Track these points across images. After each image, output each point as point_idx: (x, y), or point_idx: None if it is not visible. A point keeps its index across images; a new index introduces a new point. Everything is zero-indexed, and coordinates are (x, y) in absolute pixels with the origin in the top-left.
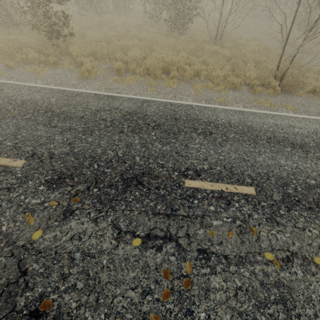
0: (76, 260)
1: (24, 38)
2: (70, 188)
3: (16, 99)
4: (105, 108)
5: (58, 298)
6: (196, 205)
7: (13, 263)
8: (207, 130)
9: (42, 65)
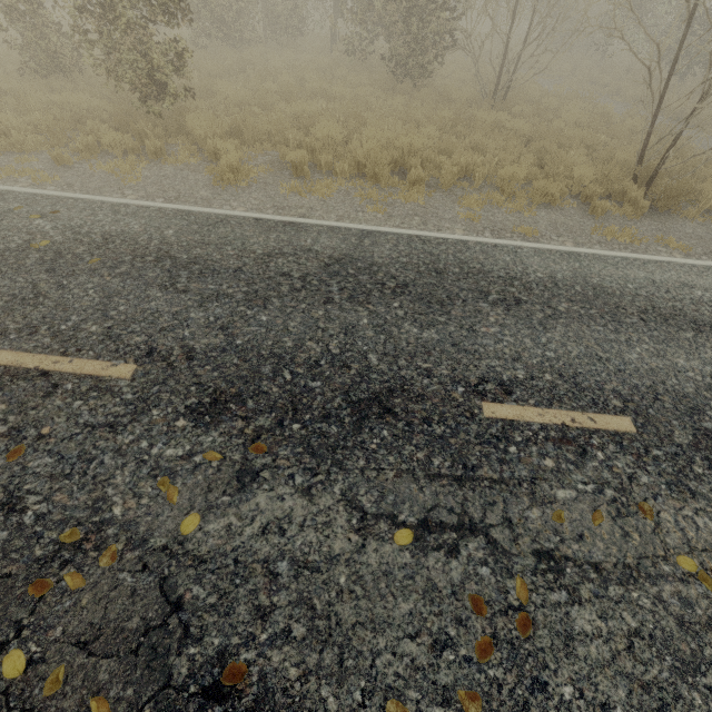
0: (282, 578)
1: (85, 100)
2: (241, 423)
3: (91, 232)
4: (284, 250)
5: (258, 658)
6: (515, 457)
7: (150, 585)
8: (509, 296)
9: (132, 158)
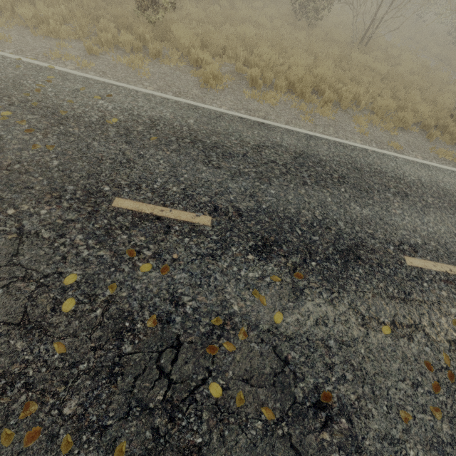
0: (333, 349)
1: None
2: (283, 259)
3: (140, 114)
4: (266, 144)
5: (334, 389)
6: (427, 289)
7: (268, 350)
8: (400, 190)
9: (141, 56)
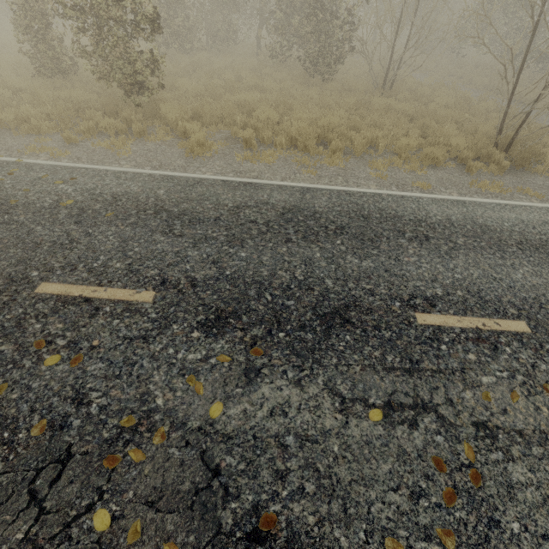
0: (291, 448)
1: (82, 94)
2: (240, 333)
3: (102, 193)
4: (248, 203)
5: (283, 509)
6: (446, 353)
7: (193, 456)
8: (419, 234)
9: (123, 137)
